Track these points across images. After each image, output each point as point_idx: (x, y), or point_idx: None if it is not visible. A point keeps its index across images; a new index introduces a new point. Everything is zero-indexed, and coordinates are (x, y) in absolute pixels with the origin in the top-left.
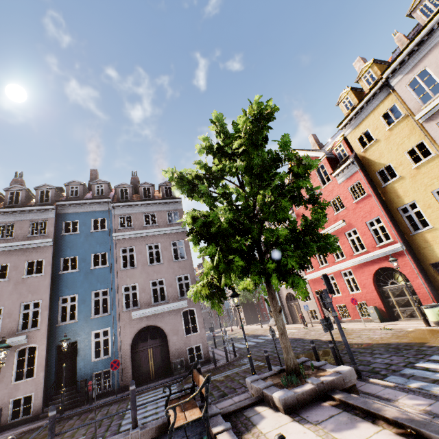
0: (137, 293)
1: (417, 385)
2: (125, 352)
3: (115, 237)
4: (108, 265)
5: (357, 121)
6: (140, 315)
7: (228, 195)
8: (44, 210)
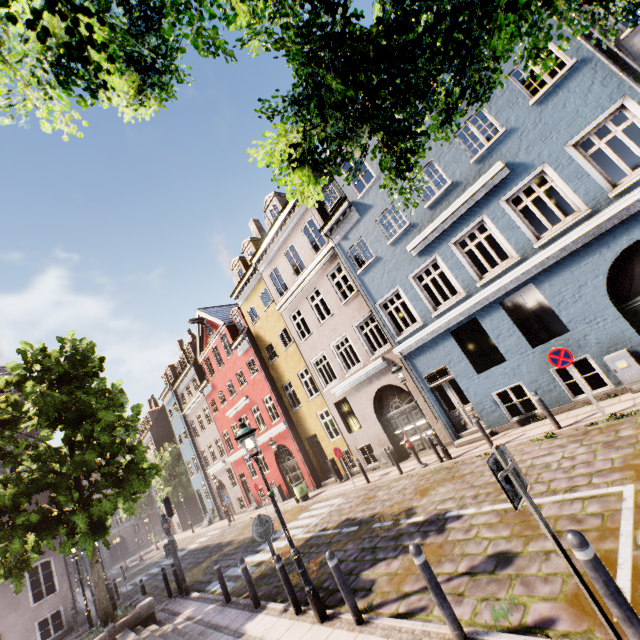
0: None
1: (216, 587)
2: None
3: None
4: None
5: (246, 294)
6: None
7: (34, 448)
8: None
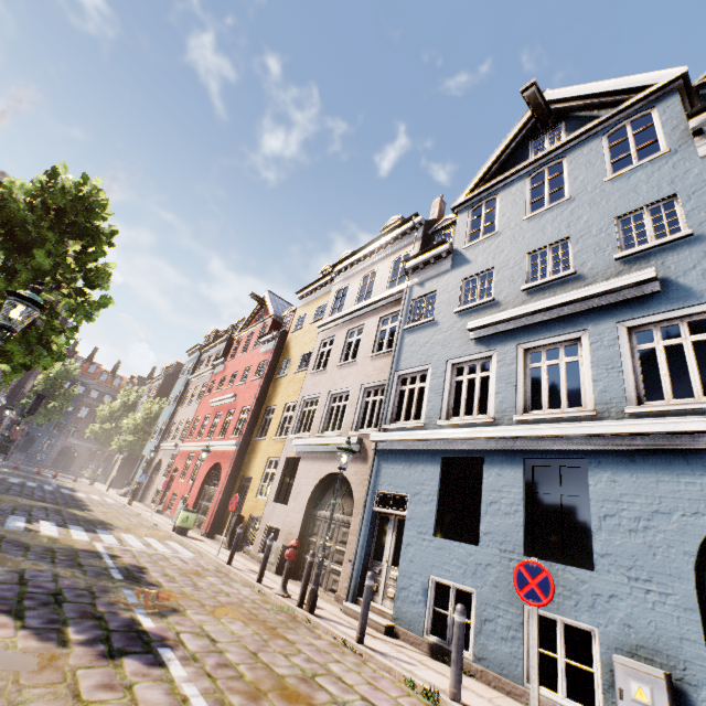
0: None
1: None
2: None
3: None
4: None
5: (309, 299)
6: None
7: None
8: None
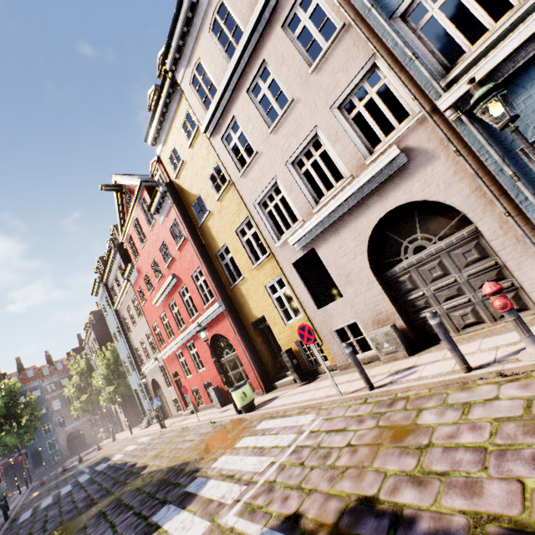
0: None
1: None
2: None
3: None
4: None
5: (164, 133)
6: None
7: None
8: None
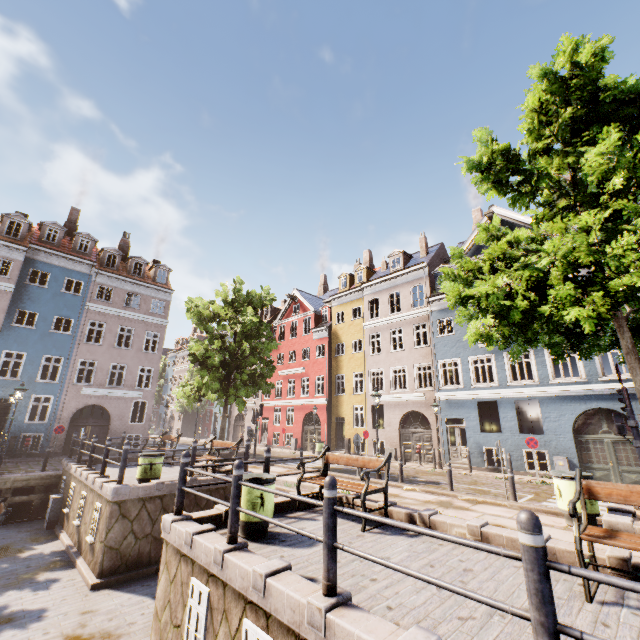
0: (94, 371)
1: None
2: (63, 423)
3: (88, 307)
4: (71, 334)
5: (342, 301)
6: (90, 392)
7: (224, 339)
8: (13, 249)
